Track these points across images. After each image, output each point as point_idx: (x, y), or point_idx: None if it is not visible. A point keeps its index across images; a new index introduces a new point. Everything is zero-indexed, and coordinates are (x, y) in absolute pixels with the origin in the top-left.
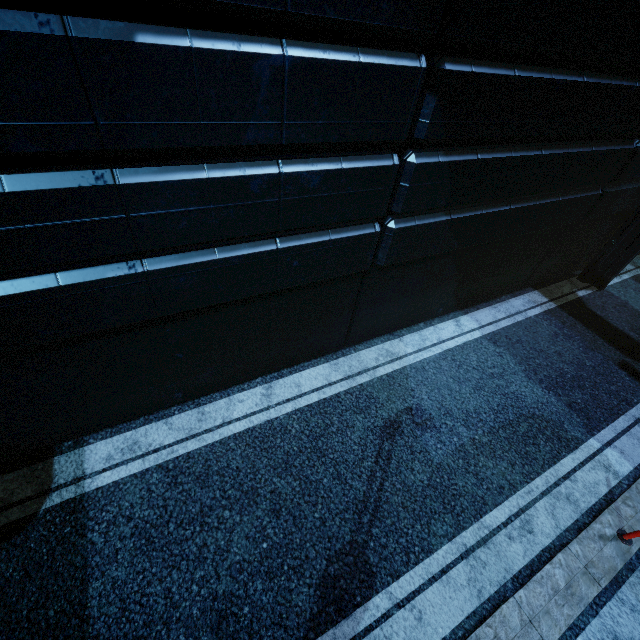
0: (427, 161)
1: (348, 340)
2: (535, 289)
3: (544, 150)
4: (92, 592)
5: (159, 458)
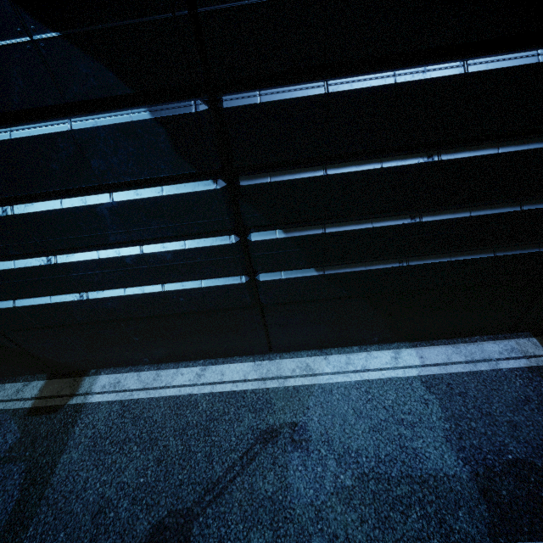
0: (263, 238)
1: (272, 348)
2: (534, 335)
3: (424, 217)
4: (62, 459)
5: (124, 396)
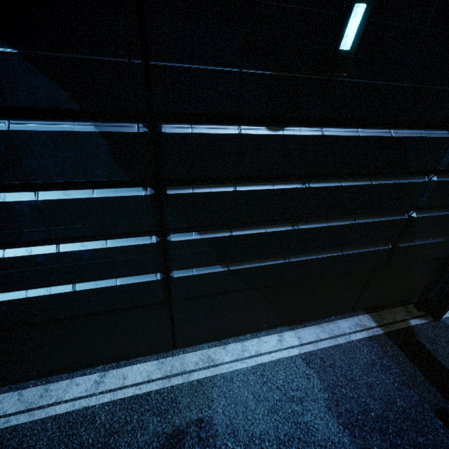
0: (182, 239)
1: (176, 343)
2: (367, 312)
3: (300, 225)
4: None
5: None
